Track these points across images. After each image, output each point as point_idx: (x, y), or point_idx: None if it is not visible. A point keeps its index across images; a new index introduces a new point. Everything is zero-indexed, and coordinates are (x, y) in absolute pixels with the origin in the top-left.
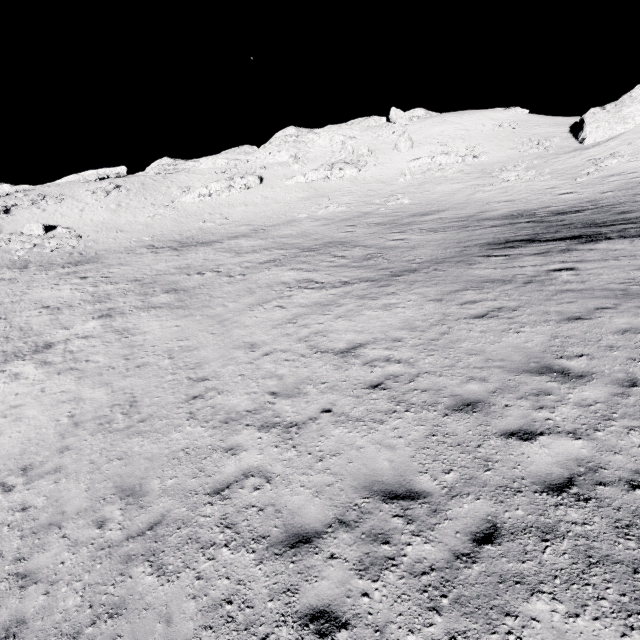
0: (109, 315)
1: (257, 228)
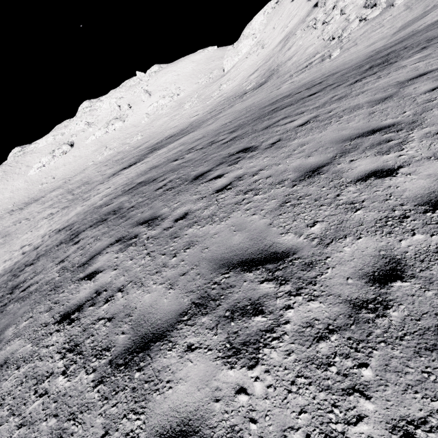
0: None
1: (67, 180)
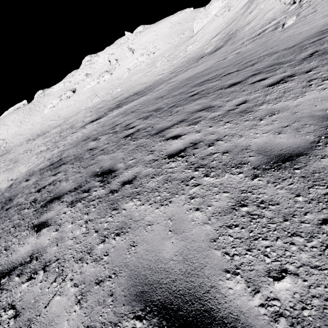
0: None
1: (66, 120)
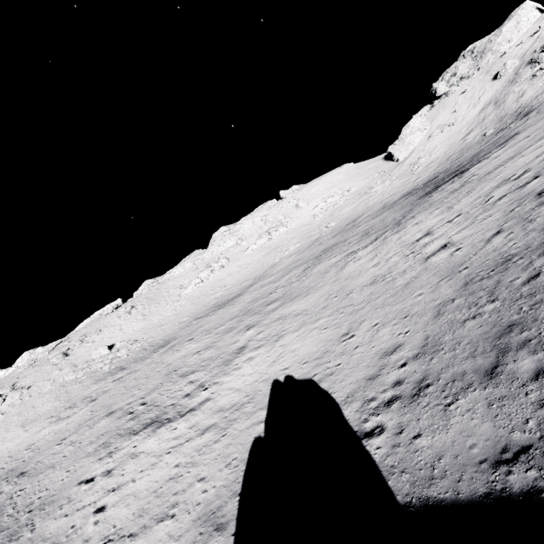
0: (252, 326)
1: (256, 278)
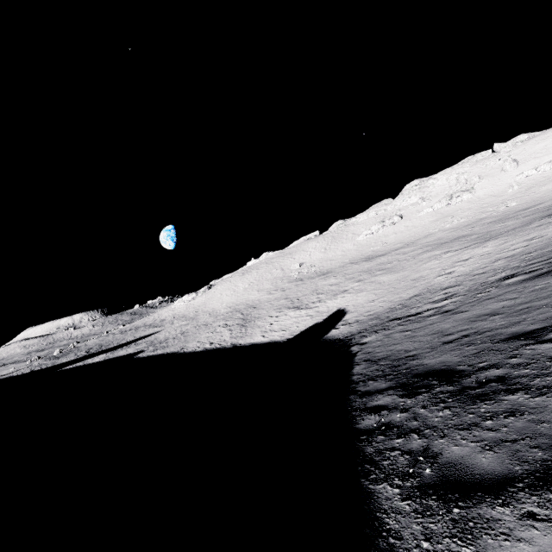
0: (360, 281)
1: (407, 243)
